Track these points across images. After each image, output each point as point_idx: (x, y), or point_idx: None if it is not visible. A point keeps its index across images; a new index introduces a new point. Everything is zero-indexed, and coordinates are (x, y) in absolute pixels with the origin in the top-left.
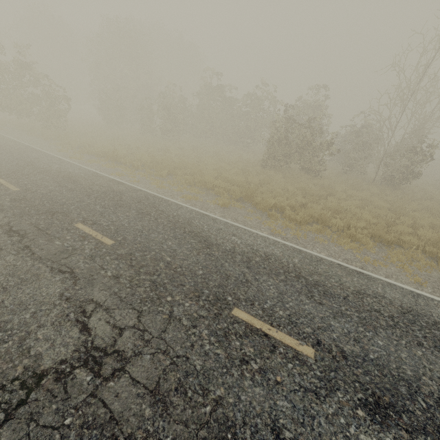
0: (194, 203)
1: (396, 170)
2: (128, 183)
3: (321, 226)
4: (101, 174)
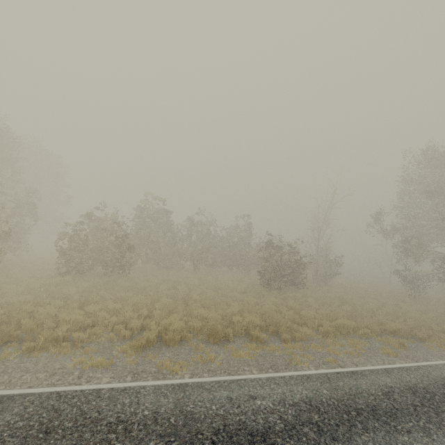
0: (401, 356)
1: (323, 273)
2: (357, 368)
3: (439, 333)
4: (315, 375)
